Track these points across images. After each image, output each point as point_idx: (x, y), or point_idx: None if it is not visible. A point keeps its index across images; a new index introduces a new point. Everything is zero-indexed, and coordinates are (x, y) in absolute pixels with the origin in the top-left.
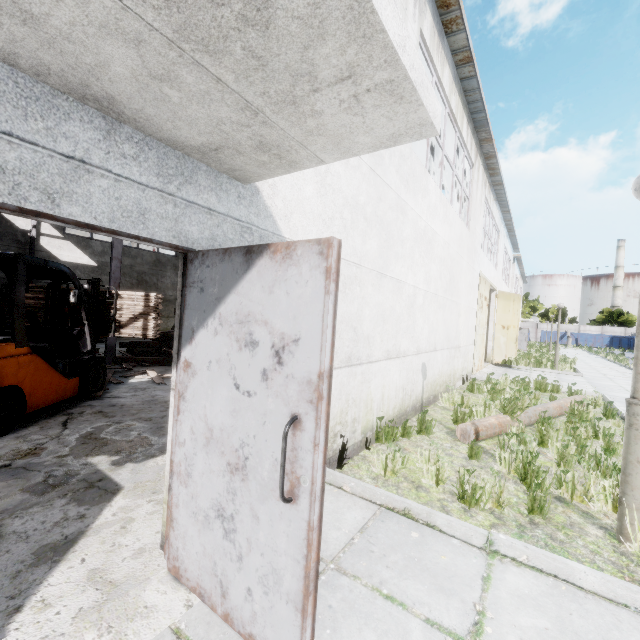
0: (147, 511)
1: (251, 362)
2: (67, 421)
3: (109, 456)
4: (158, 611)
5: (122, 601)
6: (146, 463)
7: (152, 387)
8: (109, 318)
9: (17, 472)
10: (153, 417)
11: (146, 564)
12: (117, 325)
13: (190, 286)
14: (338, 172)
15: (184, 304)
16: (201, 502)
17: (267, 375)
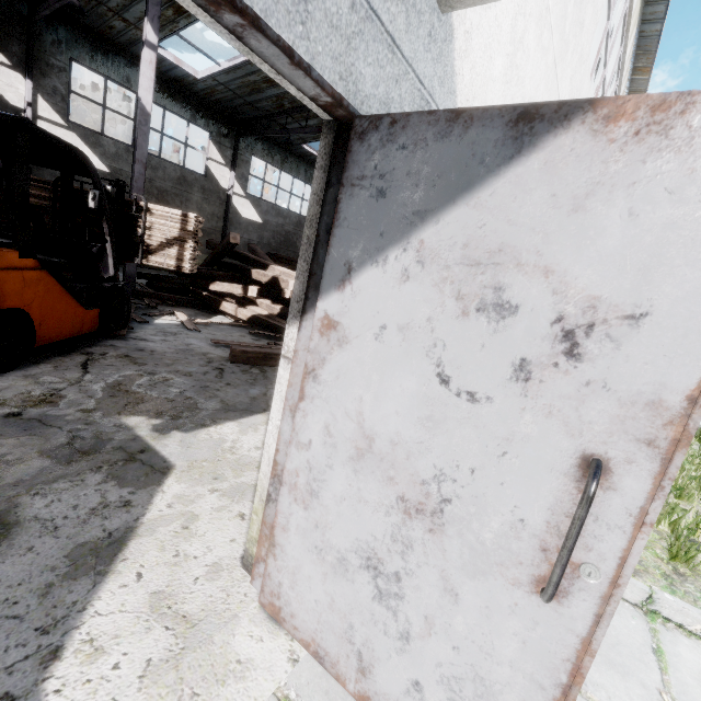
0: (212, 505)
1: (489, 342)
2: (87, 363)
3: (148, 418)
4: (256, 668)
5: (206, 652)
6: (197, 434)
7: (184, 333)
8: (134, 238)
9: (30, 426)
10: (193, 372)
11: (228, 591)
12: (144, 249)
13: (352, 184)
14: (529, 49)
15: (334, 217)
16: (333, 538)
17: (529, 372)
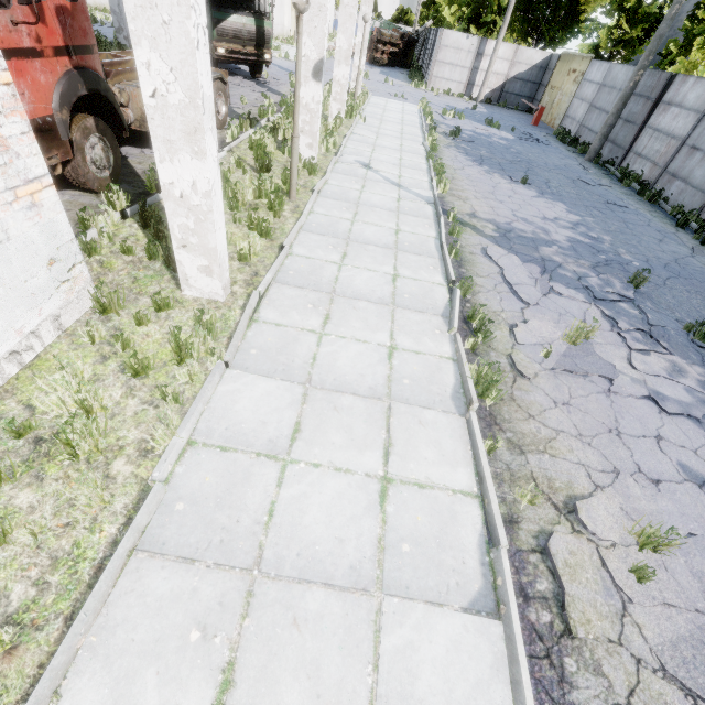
0: None
1: None
2: None
3: None
4: None
5: None
6: None
7: None
8: None
9: None
10: None
11: None
12: None
13: None
14: None
15: None
16: None
17: None
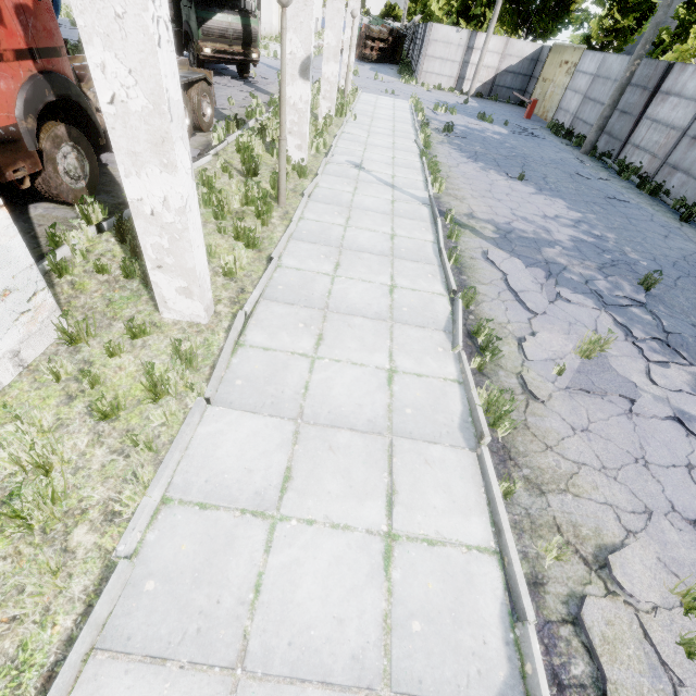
0: None
1: None
2: None
3: None
4: None
5: None
6: None
7: None
8: None
9: None
10: None
11: None
12: None
13: None
14: None
15: None
16: None
17: None
